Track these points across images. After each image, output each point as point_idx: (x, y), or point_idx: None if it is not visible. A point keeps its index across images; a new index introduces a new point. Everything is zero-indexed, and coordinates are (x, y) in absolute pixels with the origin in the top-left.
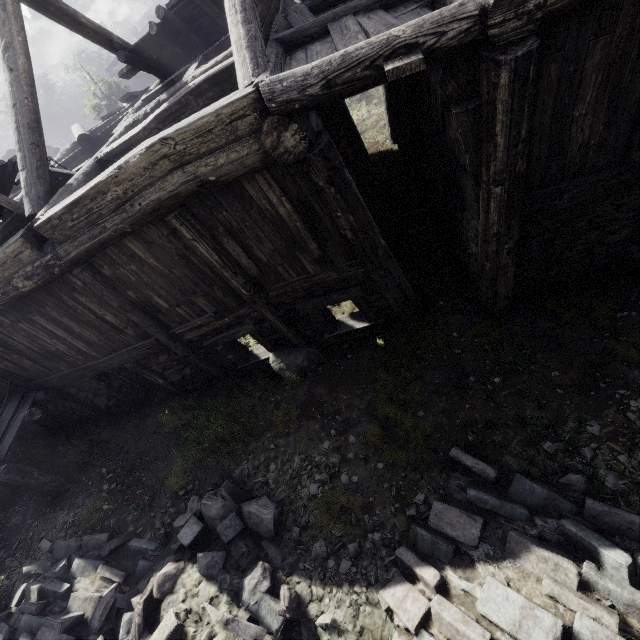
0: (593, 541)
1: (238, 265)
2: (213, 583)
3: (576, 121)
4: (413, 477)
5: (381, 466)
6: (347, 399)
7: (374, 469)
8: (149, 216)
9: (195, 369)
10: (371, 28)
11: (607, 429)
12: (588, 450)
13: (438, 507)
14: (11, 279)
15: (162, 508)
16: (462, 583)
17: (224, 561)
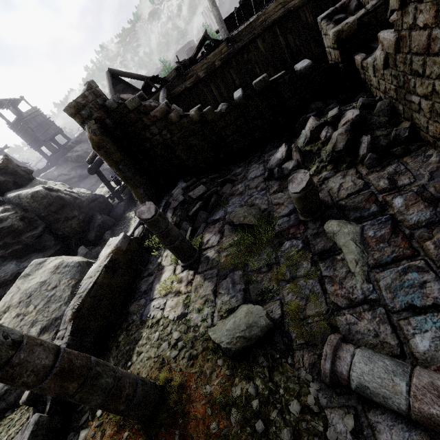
0: None
1: (289, 48)
2: None
3: None
4: None
5: None
6: None
7: None
8: (269, 27)
9: None
10: None
11: None
12: None
13: None
14: (214, 62)
15: None
16: None
17: None
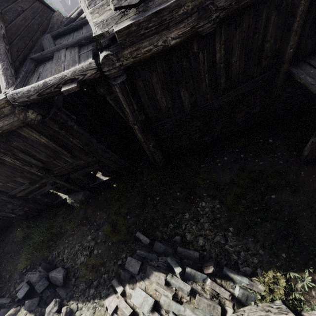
0: (173, 265)
1: (32, 163)
2: (32, 313)
3: (159, 99)
4: (122, 247)
5: (110, 244)
6: (100, 214)
7: (108, 245)
8: None
9: (30, 207)
10: (67, 61)
11: (191, 215)
12: (183, 225)
13: (129, 259)
14: None
15: (15, 280)
16: (130, 291)
17: (38, 302)
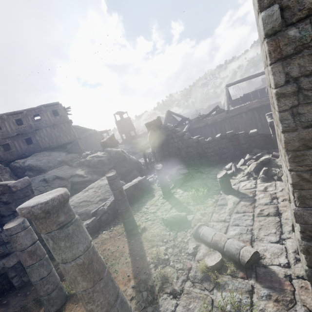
0: None
1: (261, 121)
2: None
3: None
4: None
5: None
6: None
7: None
8: (250, 110)
9: None
10: None
11: None
12: None
13: None
14: (217, 119)
15: None
16: None
17: None
